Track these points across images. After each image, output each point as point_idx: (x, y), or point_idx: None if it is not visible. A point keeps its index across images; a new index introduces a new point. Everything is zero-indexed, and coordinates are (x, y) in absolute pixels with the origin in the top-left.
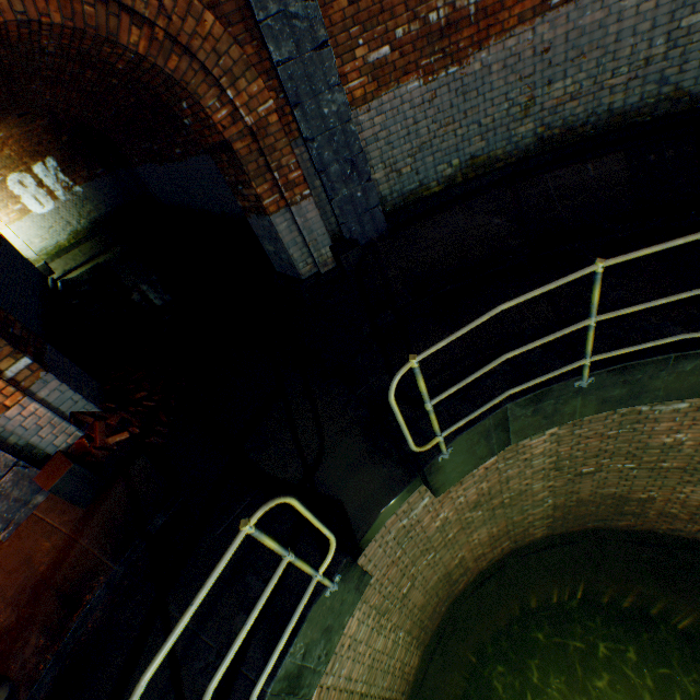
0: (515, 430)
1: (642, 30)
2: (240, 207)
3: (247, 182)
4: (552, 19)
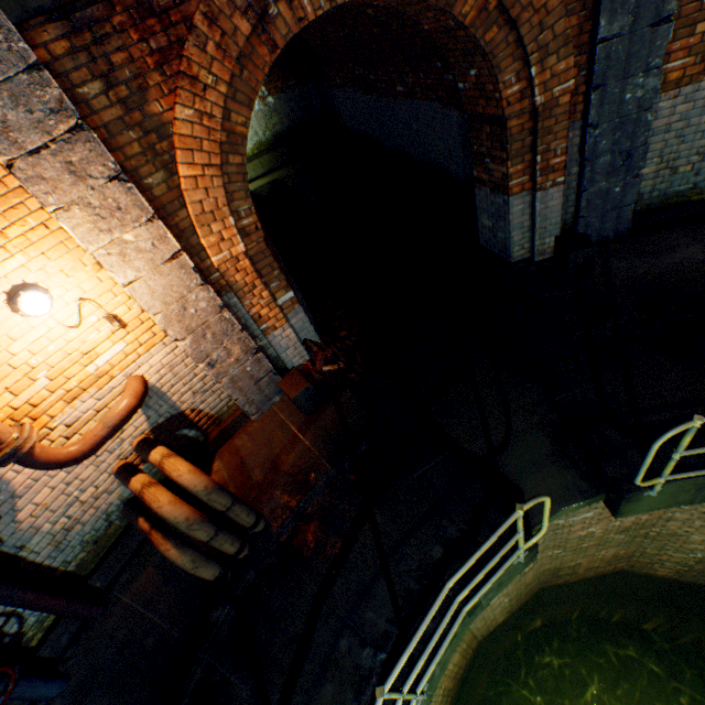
0: None
1: None
2: (448, 162)
3: (502, 159)
4: None
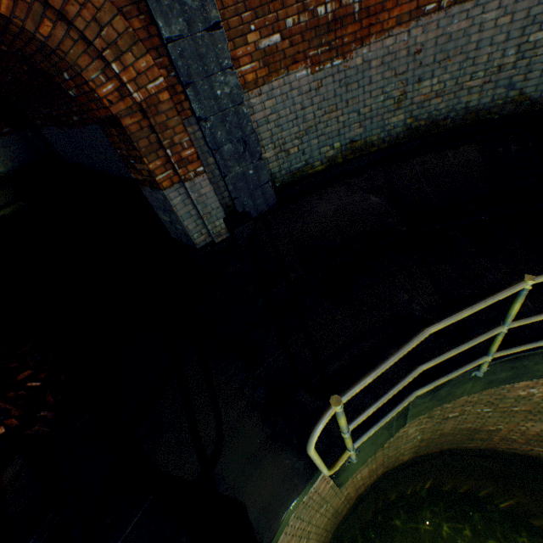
0: (412, 413)
1: (498, 40)
2: None
3: (139, 157)
4: (425, 23)
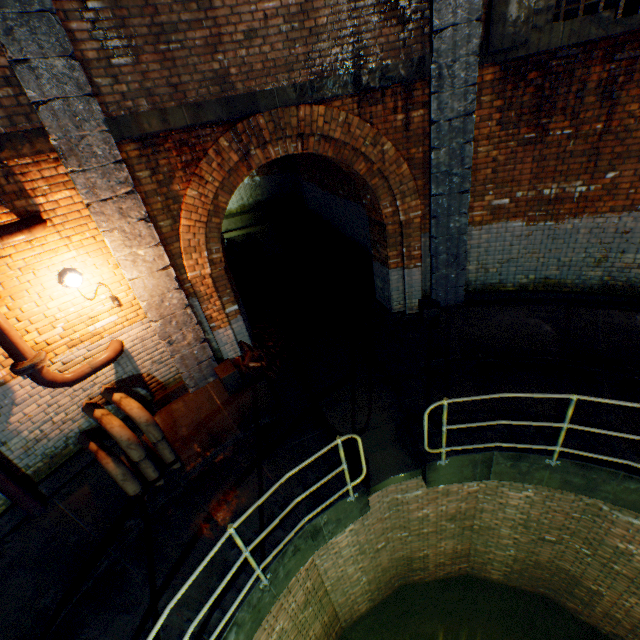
0: (495, 471)
1: None
2: (366, 242)
3: (384, 246)
4: (636, 216)
